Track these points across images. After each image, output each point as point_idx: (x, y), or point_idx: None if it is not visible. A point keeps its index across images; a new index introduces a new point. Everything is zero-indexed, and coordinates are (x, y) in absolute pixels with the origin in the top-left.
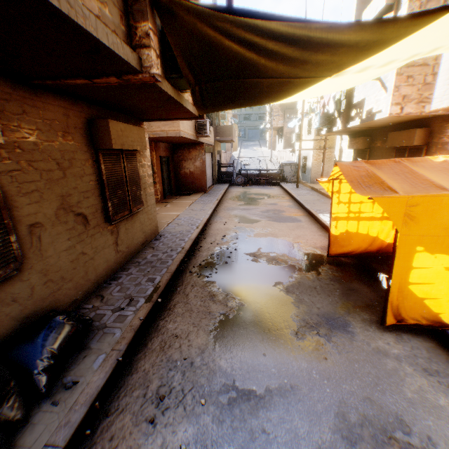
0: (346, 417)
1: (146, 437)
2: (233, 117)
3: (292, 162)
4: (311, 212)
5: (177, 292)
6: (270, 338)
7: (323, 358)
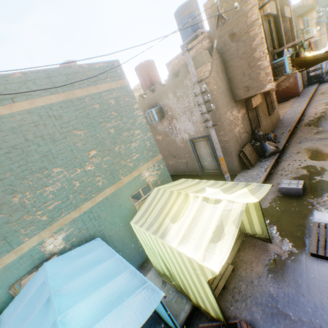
0: None
1: (298, 145)
2: (318, 17)
3: None
4: None
5: (297, 131)
6: None
7: None
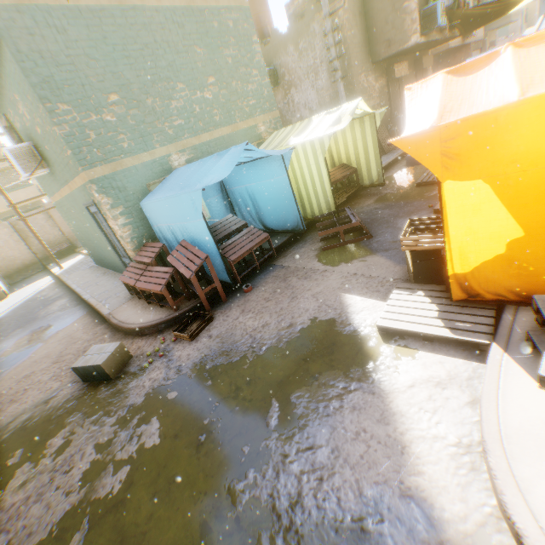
0: None
1: None
2: None
3: None
4: None
5: None
6: None
7: None
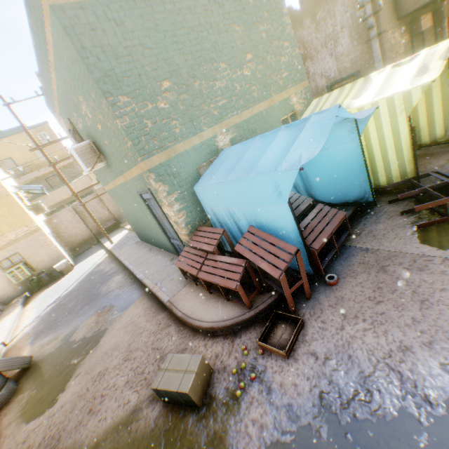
0: None
1: None
2: None
3: None
4: None
5: None
6: None
7: None
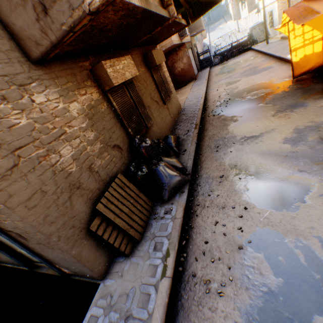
0: (297, 129)
1: (217, 154)
2: None
3: (259, 23)
4: (280, 57)
5: (206, 124)
6: (259, 121)
7: (287, 118)
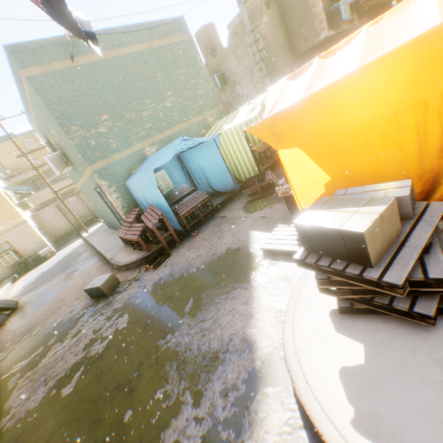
0: None
1: None
2: None
3: None
4: None
5: None
6: None
7: None
